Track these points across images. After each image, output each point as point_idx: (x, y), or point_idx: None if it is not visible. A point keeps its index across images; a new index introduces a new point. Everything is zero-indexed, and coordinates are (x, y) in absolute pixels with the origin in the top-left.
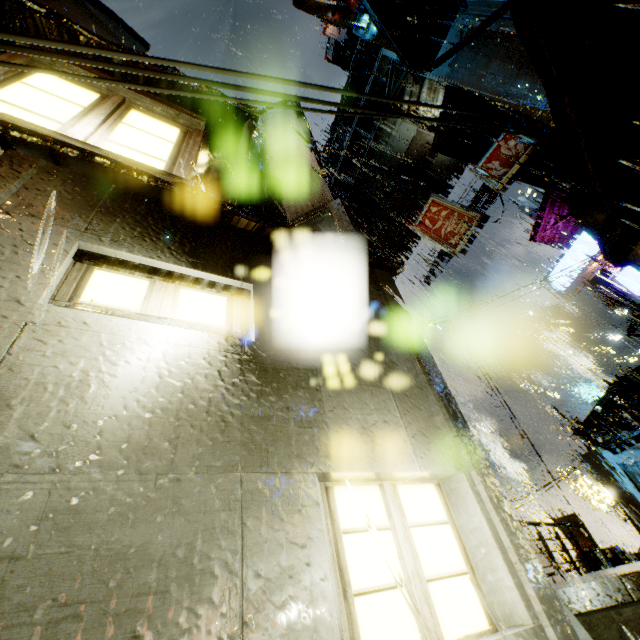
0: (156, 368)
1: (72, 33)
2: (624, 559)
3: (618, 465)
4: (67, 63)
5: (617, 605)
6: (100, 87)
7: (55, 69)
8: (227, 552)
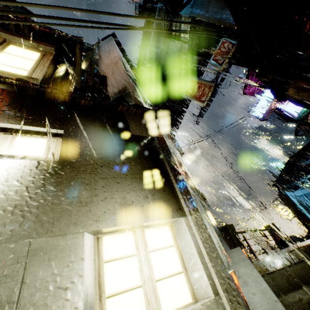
0: None
1: None
2: (297, 241)
3: (294, 197)
4: None
5: (287, 266)
6: None
7: None
8: (9, 290)
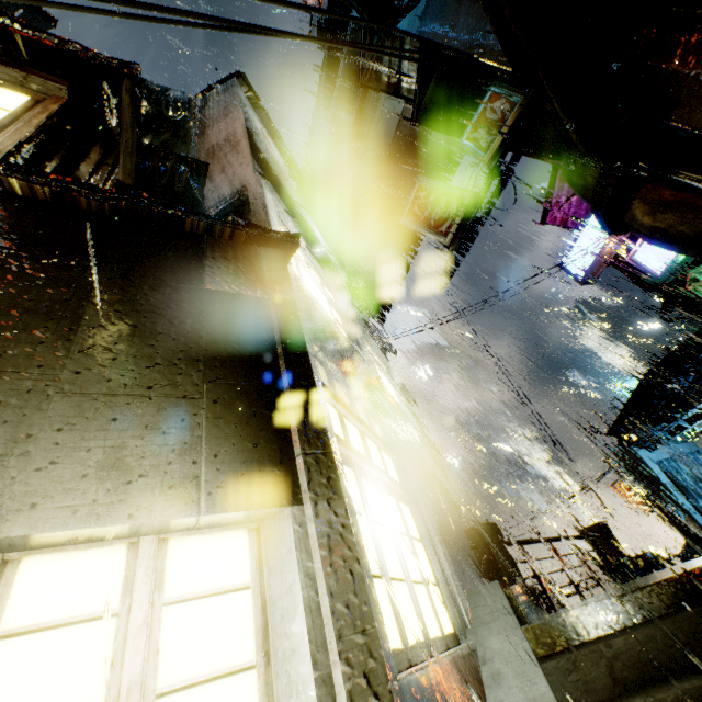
0: None
1: None
2: (656, 566)
3: (655, 463)
4: None
5: (613, 633)
6: None
7: None
8: None
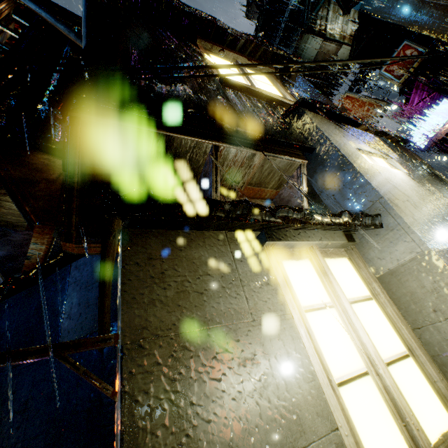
0: (404, 181)
1: (226, 30)
2: None
3: None
4: (218, 47)
5: None
6: (229, 58)
7: (211, 51)
8: None
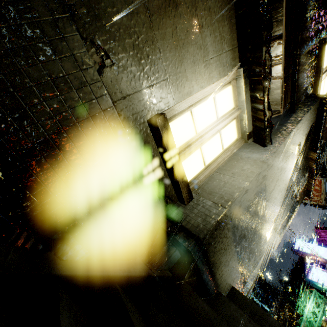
0: (289, 174)
1: None
2: None
3: None
4: None
5: None
6: None
7: None
8: (275, 206)
